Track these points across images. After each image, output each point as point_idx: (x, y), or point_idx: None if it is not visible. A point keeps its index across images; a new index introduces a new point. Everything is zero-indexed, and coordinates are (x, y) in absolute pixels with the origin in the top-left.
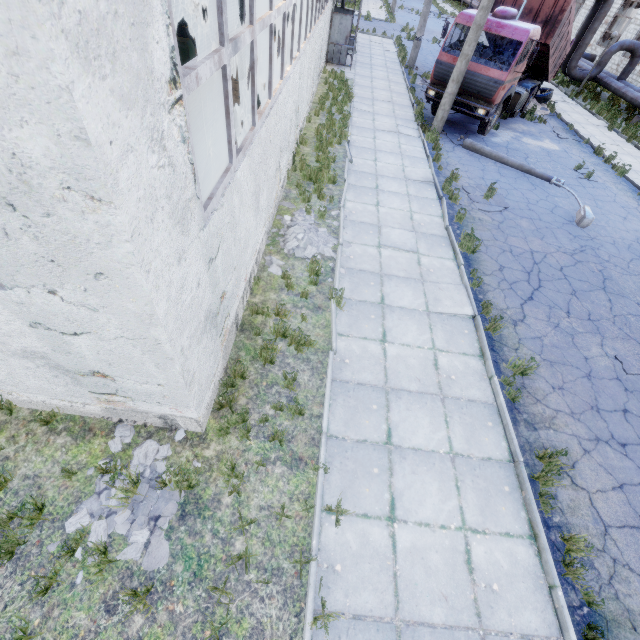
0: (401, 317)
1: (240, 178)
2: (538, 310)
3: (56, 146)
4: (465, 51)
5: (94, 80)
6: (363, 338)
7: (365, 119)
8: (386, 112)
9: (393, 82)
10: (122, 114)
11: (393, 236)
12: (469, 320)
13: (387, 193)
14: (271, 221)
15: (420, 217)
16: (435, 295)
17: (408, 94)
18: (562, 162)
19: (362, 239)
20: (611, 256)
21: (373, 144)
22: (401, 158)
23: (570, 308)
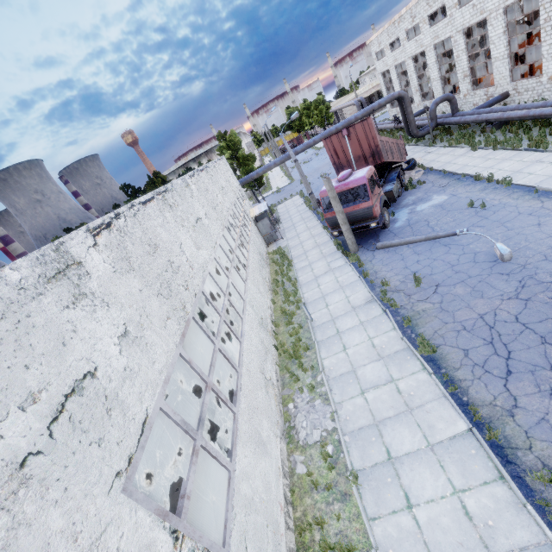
0: (411, 466)
1: (240, 468)
2: (523, 383)
3: None
4: (336, 210)
5: None
6: (392, 513)
7: (306, 273)
8: (317, 257)
9: (311, 228)
10: None
11: (368, 375)
12: (469, 435)
13: (346, 332)
14: (281, 420)
15: (379, 340)
16: (427, 422)
17: (324, 230)
18: (456, 207)
19: (347, 393)
20: (551, 274)
21: (320, 292)
22: (342, 291)
23: (551, 361)
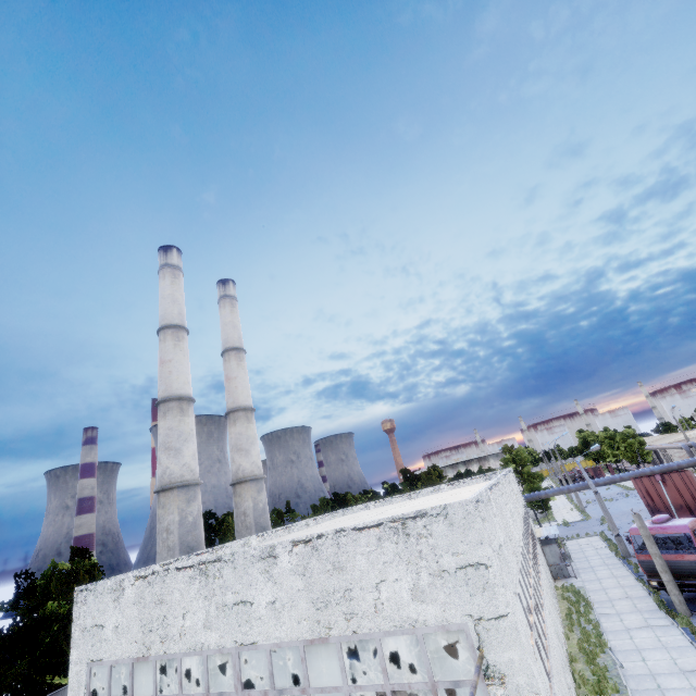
0: None
1: (556, 690)
2: None
3: (527, 679)
4: (651, 551)
5: (531, 660)
6: None
7: (613, 621)
8: (628, 608)
9: (619, 577)
10: (534, 667)
11: None
12: None
13: (671, 690)
14: None
15: None
16: None
17: (639, 584)
18: None
19: None
20: None
21: (633, 644)
22: (666, 651)
23: None
